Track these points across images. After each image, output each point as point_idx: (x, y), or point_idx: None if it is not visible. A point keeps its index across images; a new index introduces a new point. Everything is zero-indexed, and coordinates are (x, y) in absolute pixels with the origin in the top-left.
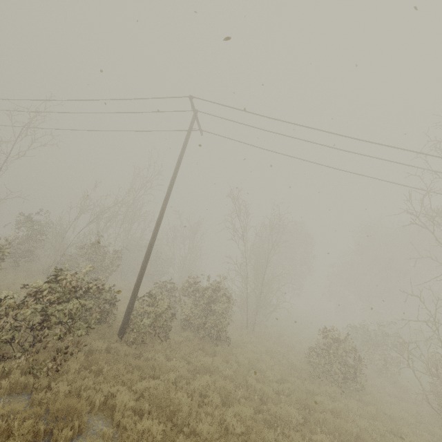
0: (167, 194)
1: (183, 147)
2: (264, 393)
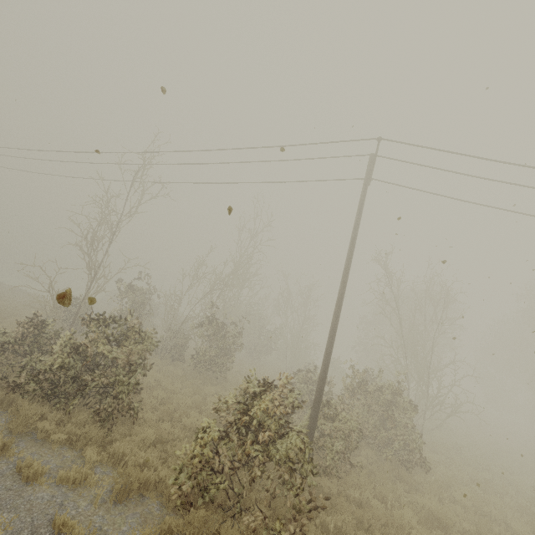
0: (347, 267)
1: (361, 204)
2: None
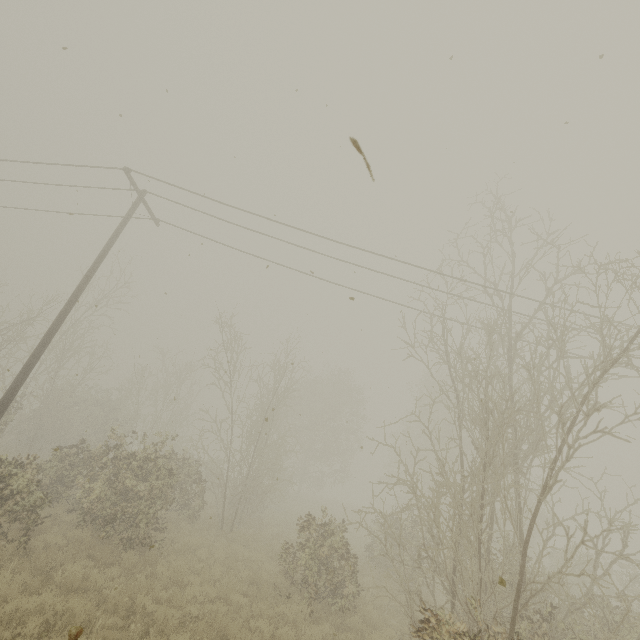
0: (70, 298)
1: (113, 235)
2: (154, 618)
